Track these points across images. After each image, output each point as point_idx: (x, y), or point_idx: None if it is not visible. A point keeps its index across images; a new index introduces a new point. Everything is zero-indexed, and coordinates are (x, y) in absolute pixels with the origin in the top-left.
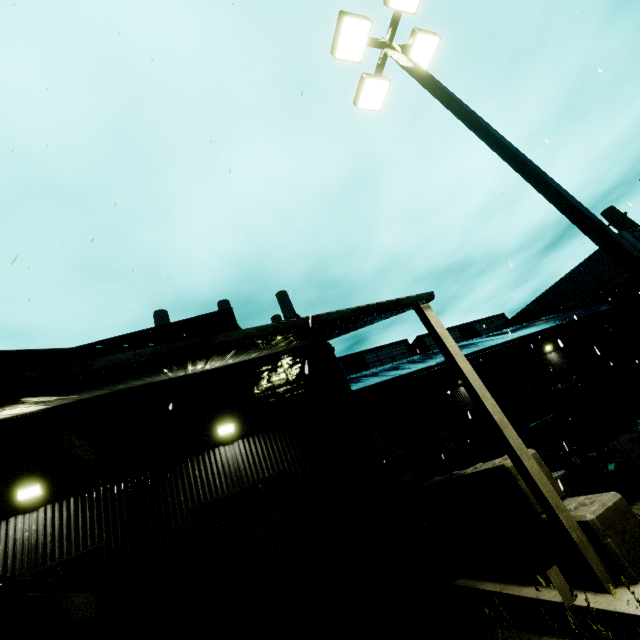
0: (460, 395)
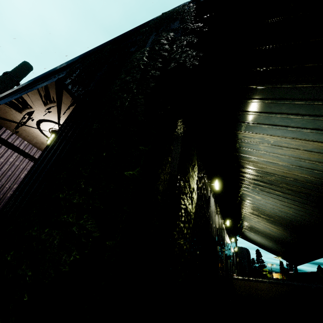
0: None
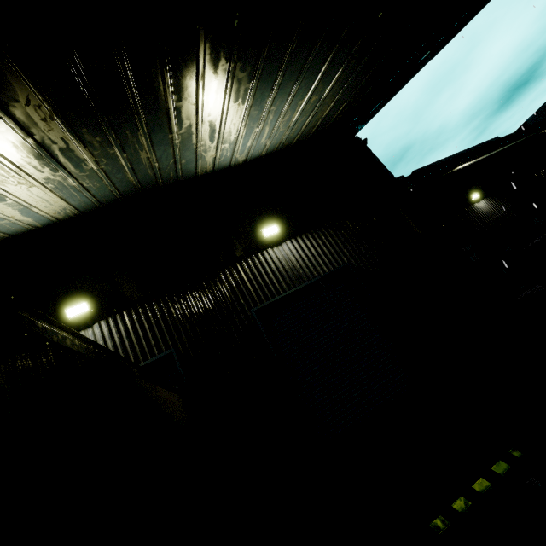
0: (476, 211)
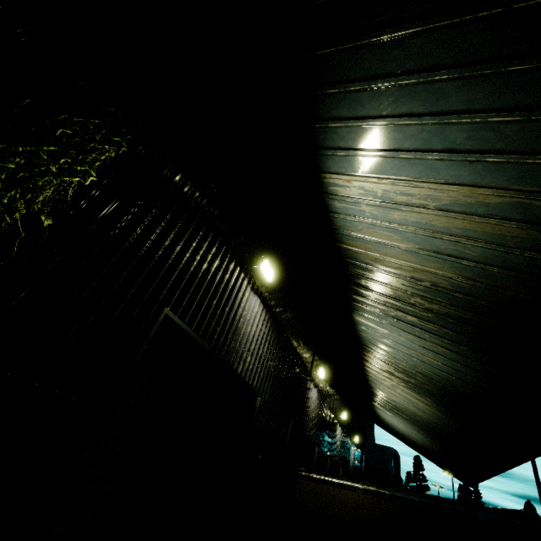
0: None
